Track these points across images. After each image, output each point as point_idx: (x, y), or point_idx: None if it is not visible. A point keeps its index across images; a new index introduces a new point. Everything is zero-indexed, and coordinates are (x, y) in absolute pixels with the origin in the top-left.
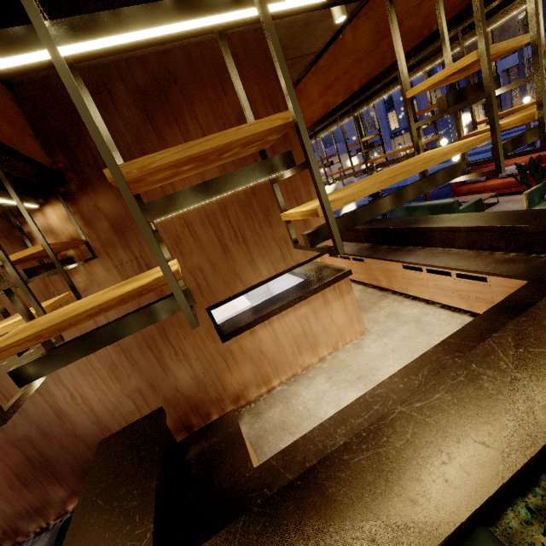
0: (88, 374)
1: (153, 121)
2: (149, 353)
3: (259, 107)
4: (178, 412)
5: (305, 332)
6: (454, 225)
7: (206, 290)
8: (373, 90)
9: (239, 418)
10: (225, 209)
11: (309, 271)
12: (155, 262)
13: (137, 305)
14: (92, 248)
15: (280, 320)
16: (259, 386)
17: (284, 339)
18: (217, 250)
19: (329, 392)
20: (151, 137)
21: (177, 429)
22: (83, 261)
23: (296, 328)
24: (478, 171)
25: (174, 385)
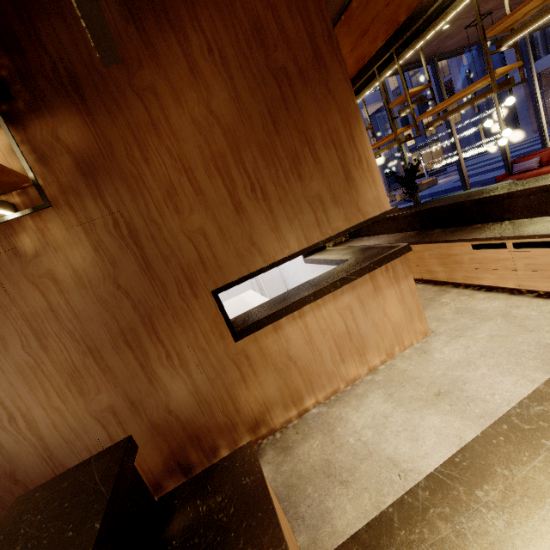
0: (36, 384)
1: (138, 22)
2: (129, 354)
3: (284, 16)
4: (171, 444)
5: (349, 330)
6: (549, 182)
7: (212, 264)
8: (427, 15)
9: (258, 454)
10: (238, 151)
11: (347, 255)
12: (139, 220)
13: (112, 283)
14: (47, 195)
15: (314, 312)
16: (287, 407)
17: (320, 340)
18: (228, 208)
19: (394, 415)
20: (135, 44)
21: (169, 470)
22: (28, 209)
23: (337, 325)
24: (527, 158)
25: (165, 403)
